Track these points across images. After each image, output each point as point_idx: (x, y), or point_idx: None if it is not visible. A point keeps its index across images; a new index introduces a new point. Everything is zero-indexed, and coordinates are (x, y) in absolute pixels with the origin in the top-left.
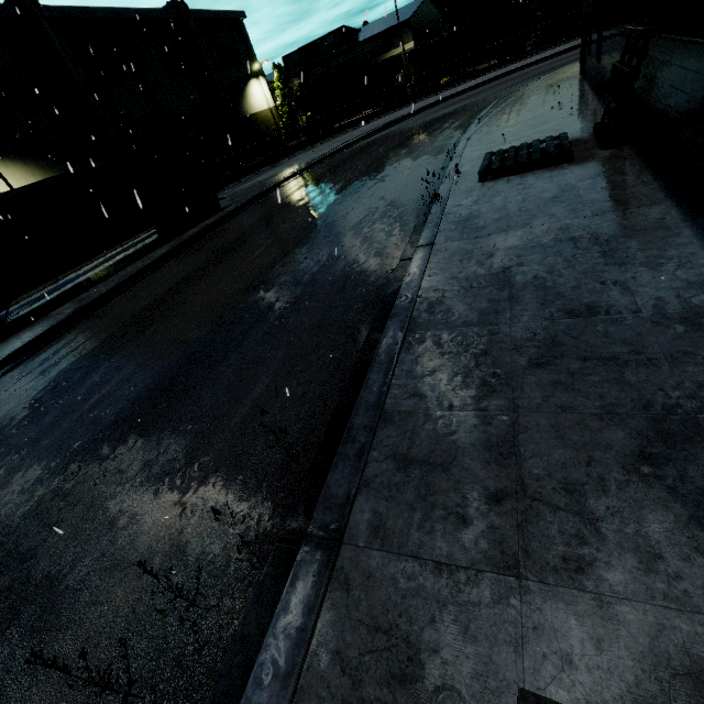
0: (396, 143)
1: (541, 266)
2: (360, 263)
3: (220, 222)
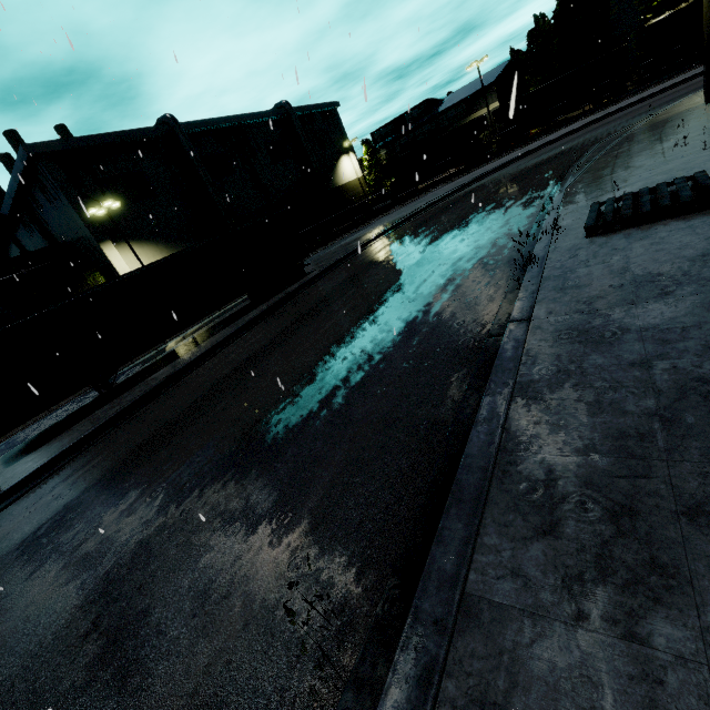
0: (481, 199)
1: (705, 361)
2: (439, 338)
3: (303, 287)
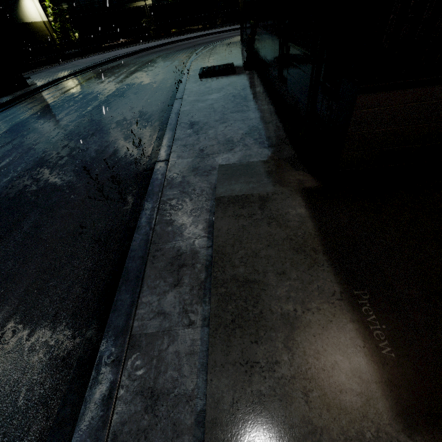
0: (151, 60)
1: (224, 103)
2: (147, 108)
3: (32, 93)
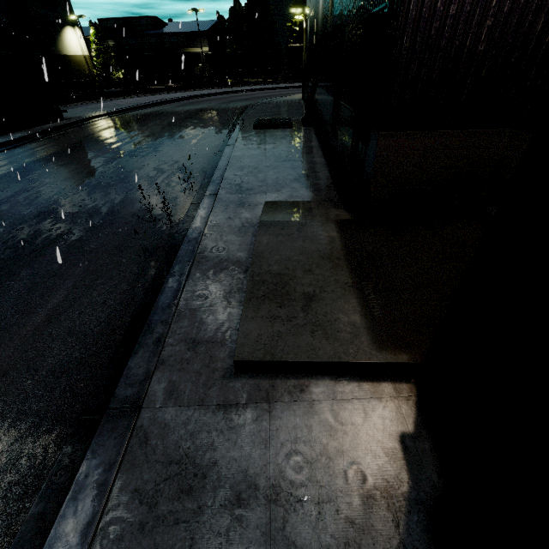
0: (202, 108)
1: (276, 152)
2: (196, 151)
3: (67, 127)
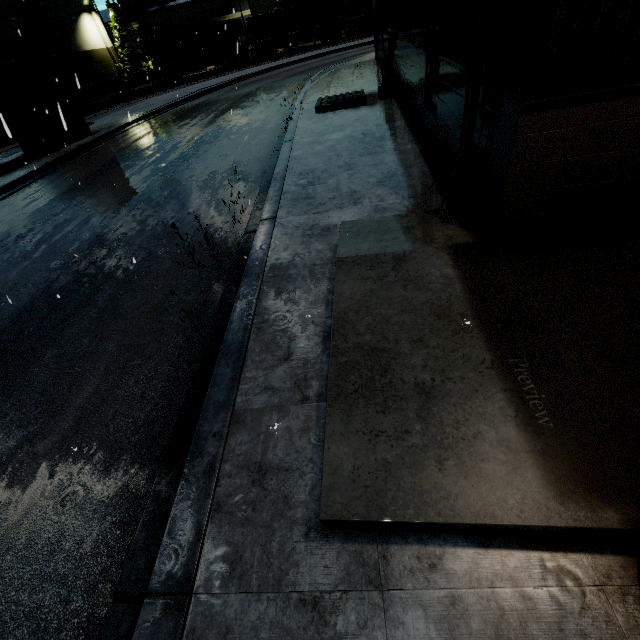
0: (249, 93)
1: (349, 144)
2: (246, 156)
3: (96, 143)
